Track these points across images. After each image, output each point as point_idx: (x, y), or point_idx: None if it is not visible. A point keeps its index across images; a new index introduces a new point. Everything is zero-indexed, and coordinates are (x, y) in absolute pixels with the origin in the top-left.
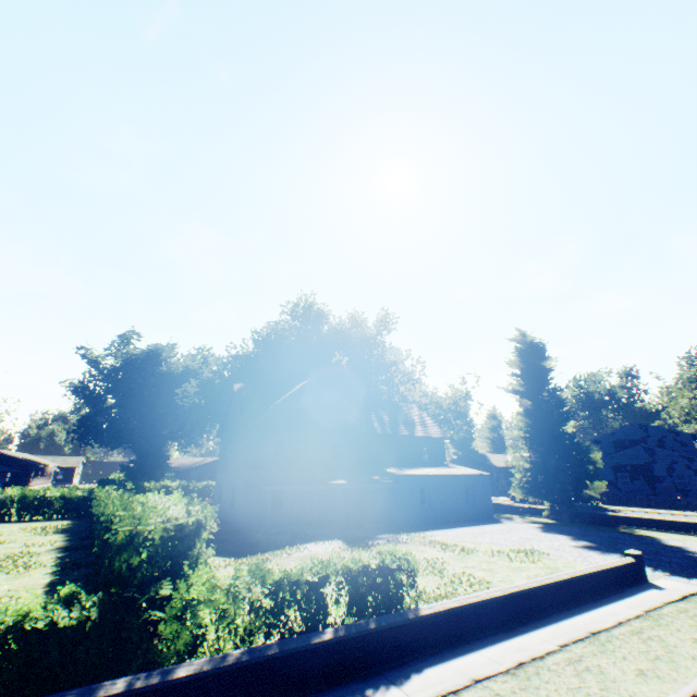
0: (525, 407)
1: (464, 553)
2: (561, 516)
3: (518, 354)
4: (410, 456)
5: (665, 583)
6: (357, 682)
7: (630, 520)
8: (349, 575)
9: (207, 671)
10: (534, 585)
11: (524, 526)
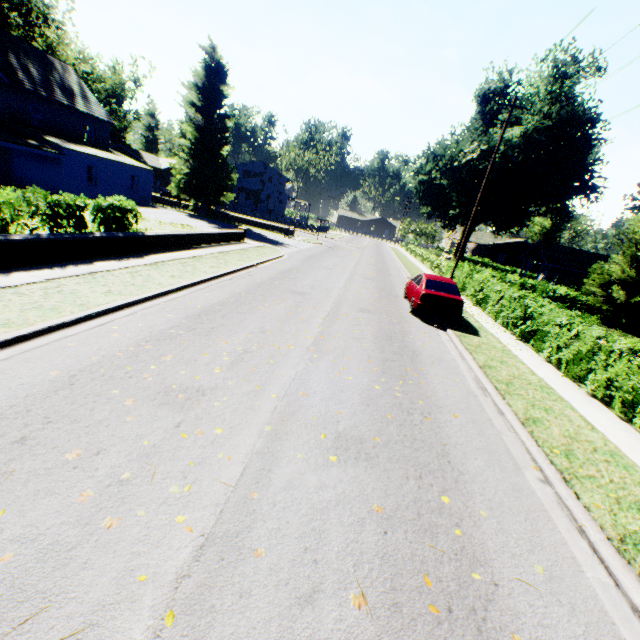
0: (198, 123)
1: (141, 221)
2: (202, 212)
3: (206, 69)
4: (70, 131)
5: (252, 243)
6: (117, 257)
7: (241, 220)
8: (101, 209)
9: (33, 240)
10: (199, 233)
11: (177, 214)
